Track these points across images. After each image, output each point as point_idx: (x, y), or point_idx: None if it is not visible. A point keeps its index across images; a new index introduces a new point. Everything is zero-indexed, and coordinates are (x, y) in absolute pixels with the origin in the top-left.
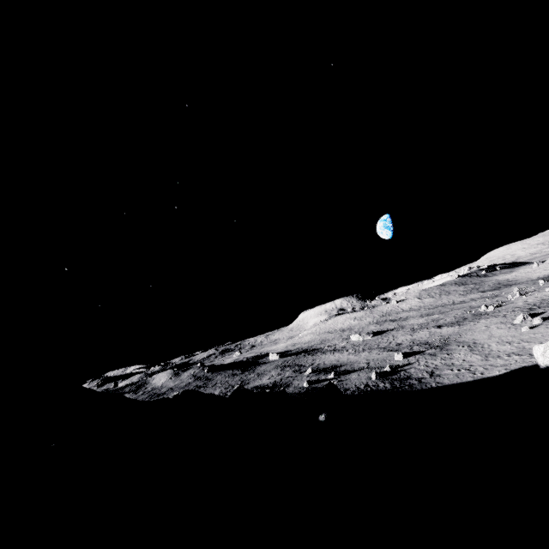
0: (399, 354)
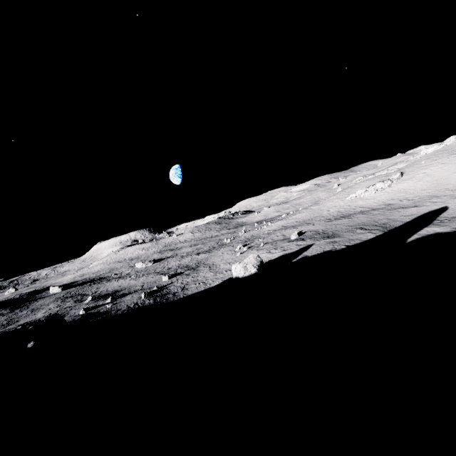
0: (166, 276)
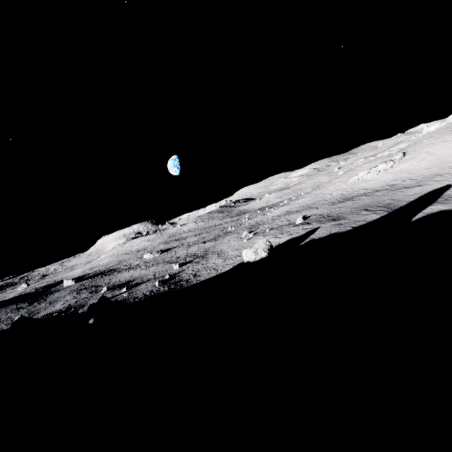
0: (176, 265)
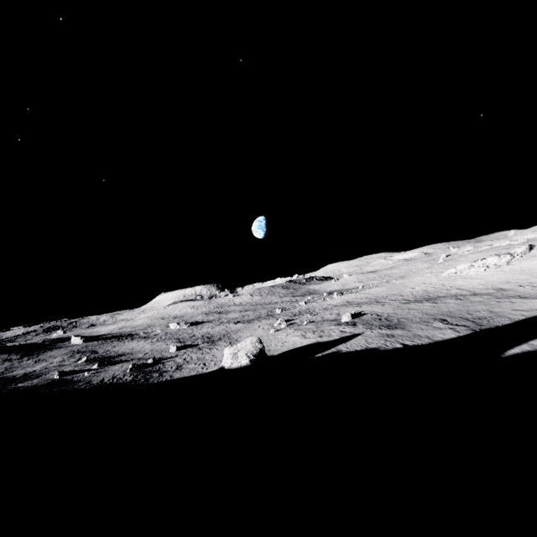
0: (174, 346)
